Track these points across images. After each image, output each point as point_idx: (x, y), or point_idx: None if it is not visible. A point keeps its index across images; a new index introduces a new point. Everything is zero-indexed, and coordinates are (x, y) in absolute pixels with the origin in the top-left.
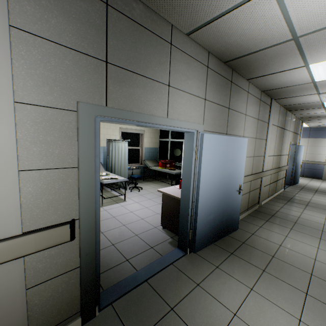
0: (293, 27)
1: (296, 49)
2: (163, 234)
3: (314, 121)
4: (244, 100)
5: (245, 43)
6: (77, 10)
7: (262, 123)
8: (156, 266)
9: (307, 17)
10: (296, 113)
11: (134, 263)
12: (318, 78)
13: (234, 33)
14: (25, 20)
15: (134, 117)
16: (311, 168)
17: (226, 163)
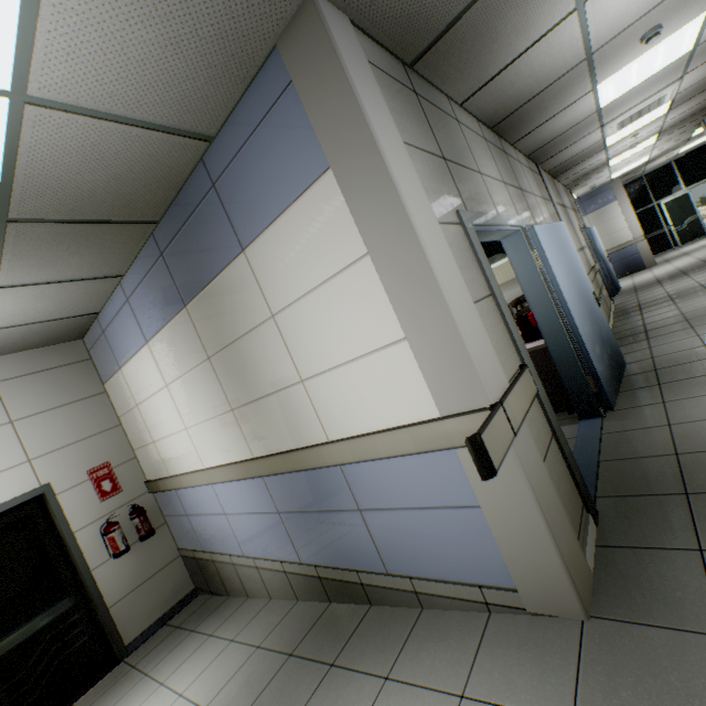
0: (587, 44)
1: (586, 70)
2: None
3: (586, 183)
4: (522, 174)
5: (528, 87)
6: (409, 109)
7: (547, 202)
8: (586, 445)
9: (606, 26)
10: (564, 177)
11: None
12: (605, 102)
13: (519, 79)
14: (399, 131)
15: (487, 220)
16: (619, 260)
17: (567, 264)
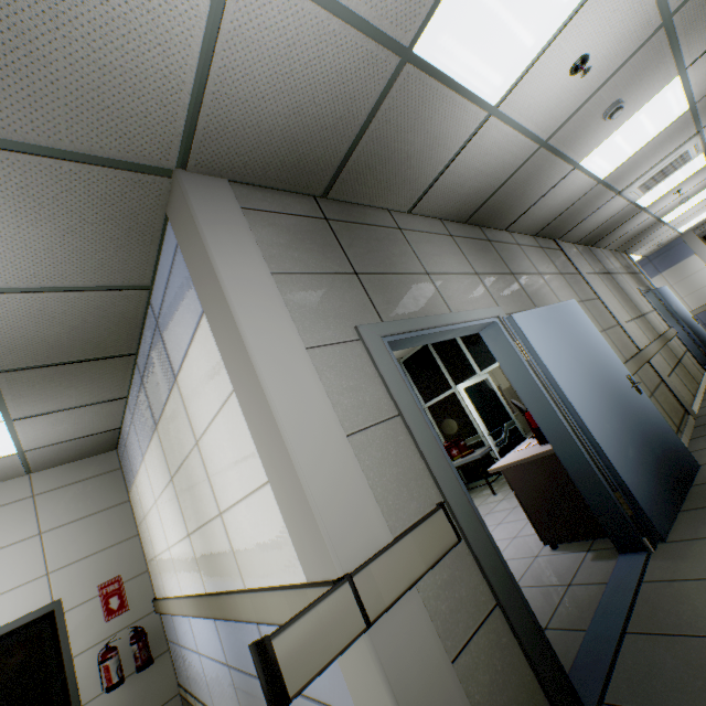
0: (533, 136)
1: (550, 155)
2: (563, 555)
3: (645, 242)
4: (521, 256)
5: (484, 183)
6: (308, 237)
7: (570, 276)
8: (614, 600)
9: (544, 117)
10: (605, 243)
11: (566, 624)
12: (603, 173)
13: (466, 179)
14: (277, 263)
15: (418, 324)
16: None
17: (576, 348)
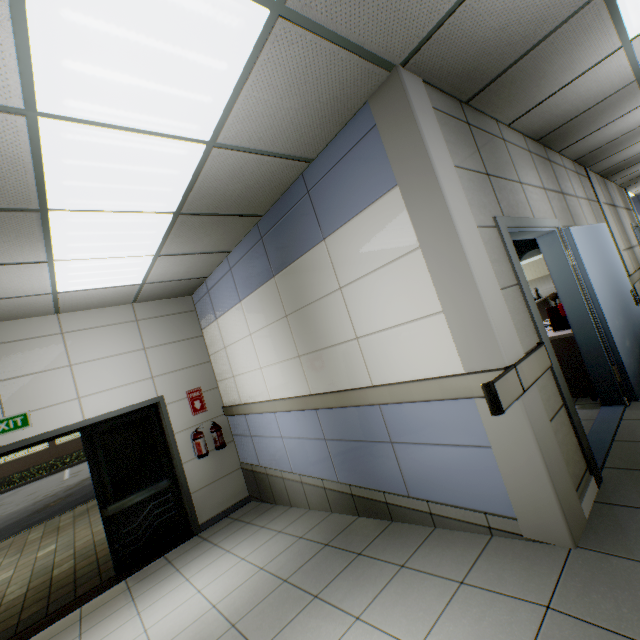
0: (637, 69)
1: (637, 89)
2: None
3: None
4: (566, 178)
5: (574, 107)
6: (462, 138)
7: (593, 203)
8: (603, 427)
9: None
10: (617, 177)
11: None
12: None
13: (565, 102)
14: (452, 158)
15: (521, 223)
16: None
17: (603, 262)
